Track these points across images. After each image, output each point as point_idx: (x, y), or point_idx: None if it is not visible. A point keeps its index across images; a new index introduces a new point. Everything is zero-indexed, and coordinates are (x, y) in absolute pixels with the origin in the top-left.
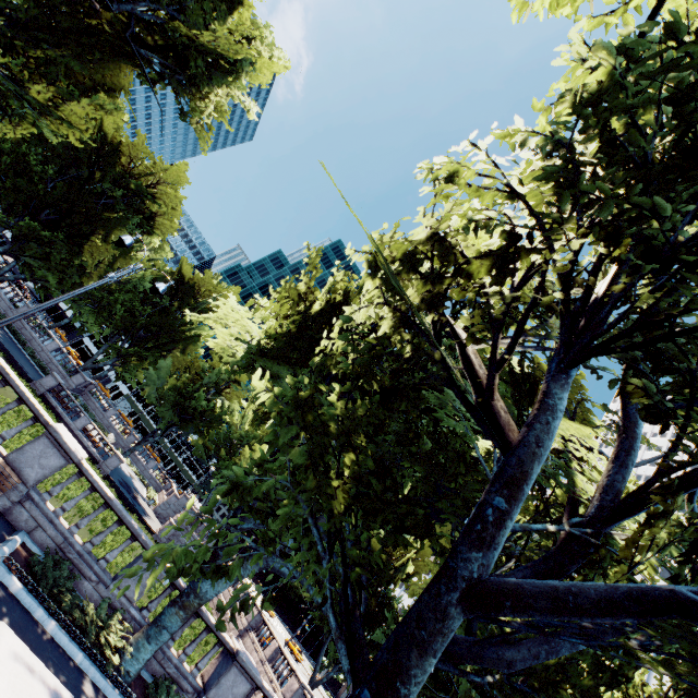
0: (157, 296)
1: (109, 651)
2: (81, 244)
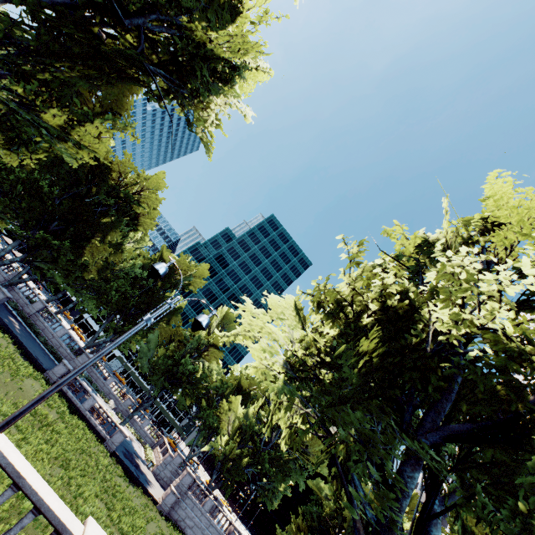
0: (144, 279)
1: None
2: (83, 247)
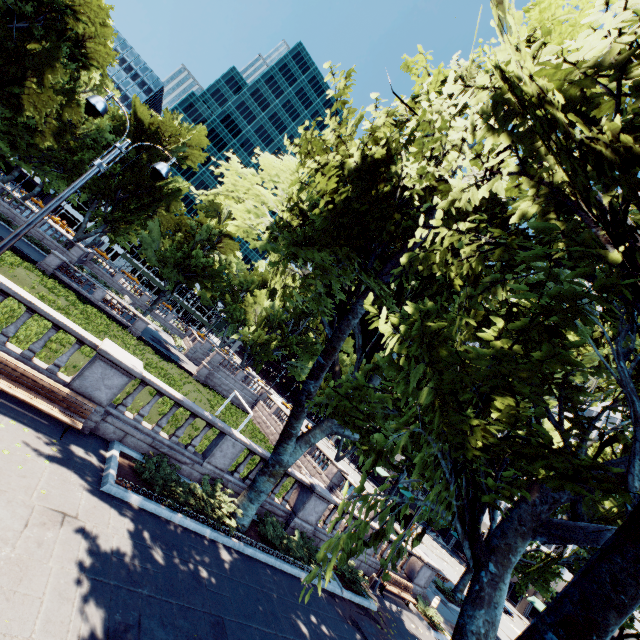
0: None
1: (226, 519)
2: (16, 95)
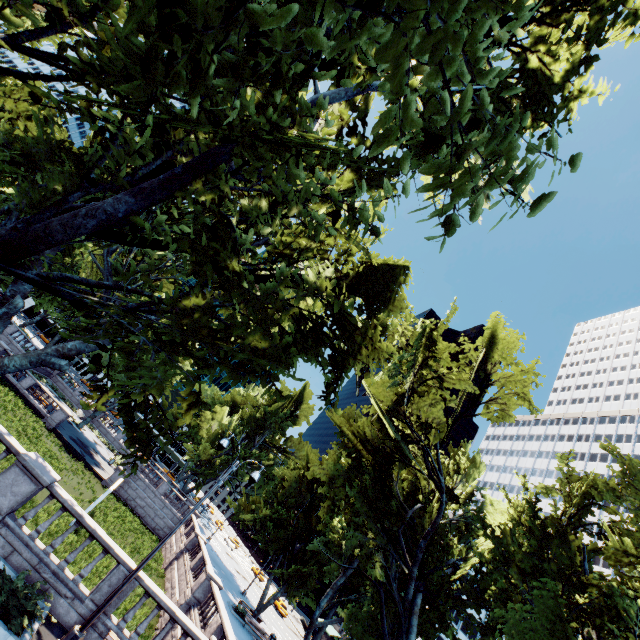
0: None
1: None
2: None
